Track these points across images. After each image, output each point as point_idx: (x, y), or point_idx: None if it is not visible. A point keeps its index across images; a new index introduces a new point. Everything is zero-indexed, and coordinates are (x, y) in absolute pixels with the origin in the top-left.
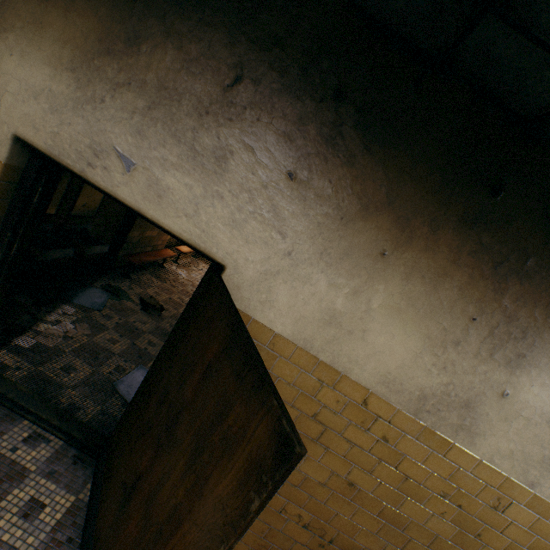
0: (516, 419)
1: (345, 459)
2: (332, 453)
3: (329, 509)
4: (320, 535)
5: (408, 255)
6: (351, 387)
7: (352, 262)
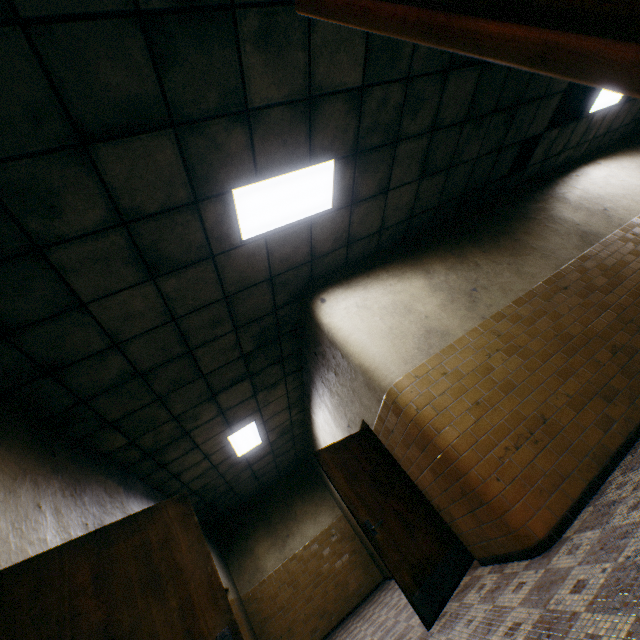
0: None
1: None
2: None
3: None
4: None
5: (50, 501)
6: None
7: (32, 520)
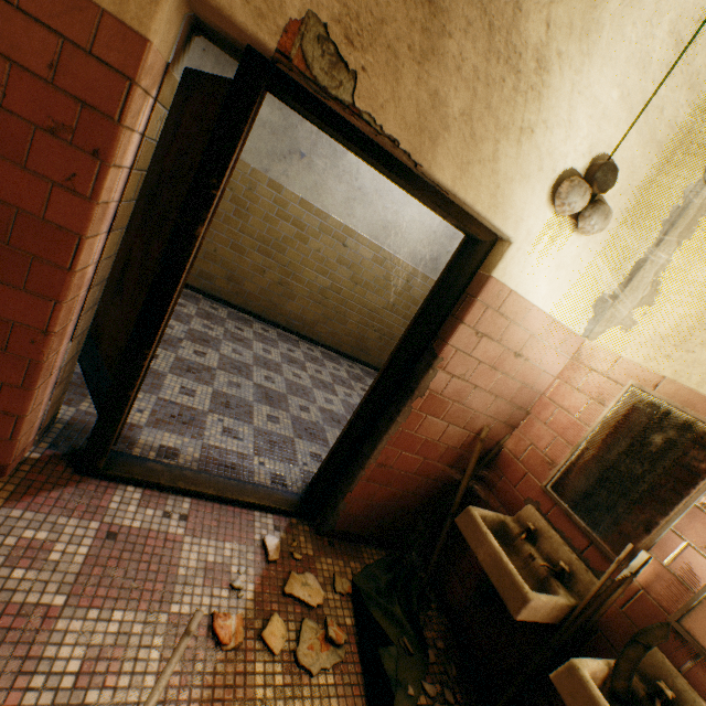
0: None
1: None
2: None
3: None
4: None
5: None
6: None
7: None
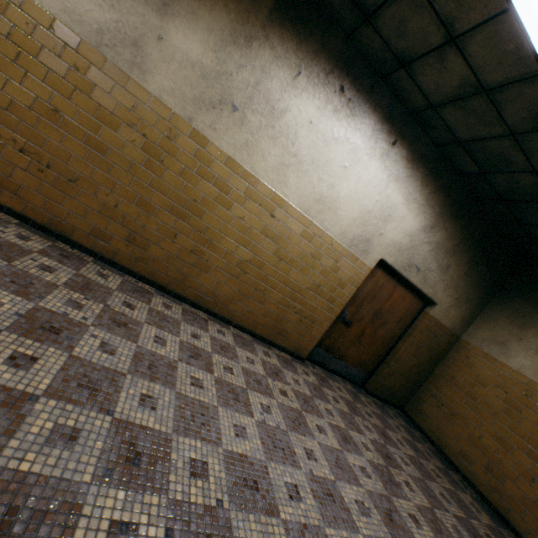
0: (172, 62)
1: (46, 85)
2: (33, 78)
3: (41, 135)
4: (38, 162)
5: None
6: (37, 11)
7: None
